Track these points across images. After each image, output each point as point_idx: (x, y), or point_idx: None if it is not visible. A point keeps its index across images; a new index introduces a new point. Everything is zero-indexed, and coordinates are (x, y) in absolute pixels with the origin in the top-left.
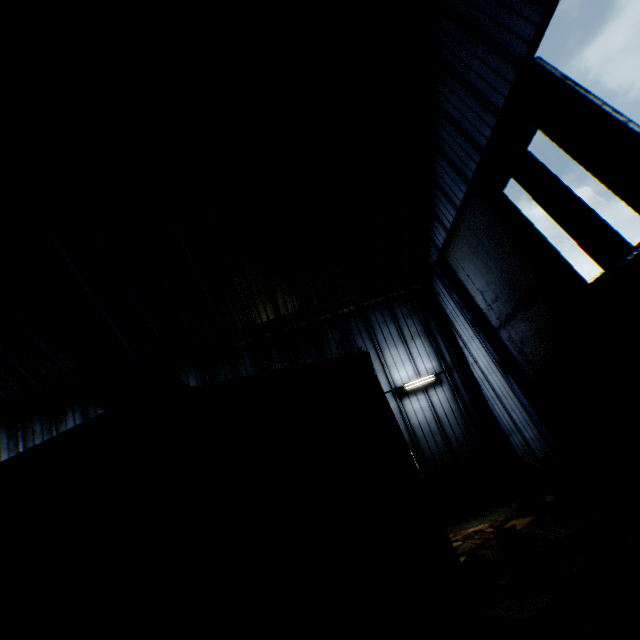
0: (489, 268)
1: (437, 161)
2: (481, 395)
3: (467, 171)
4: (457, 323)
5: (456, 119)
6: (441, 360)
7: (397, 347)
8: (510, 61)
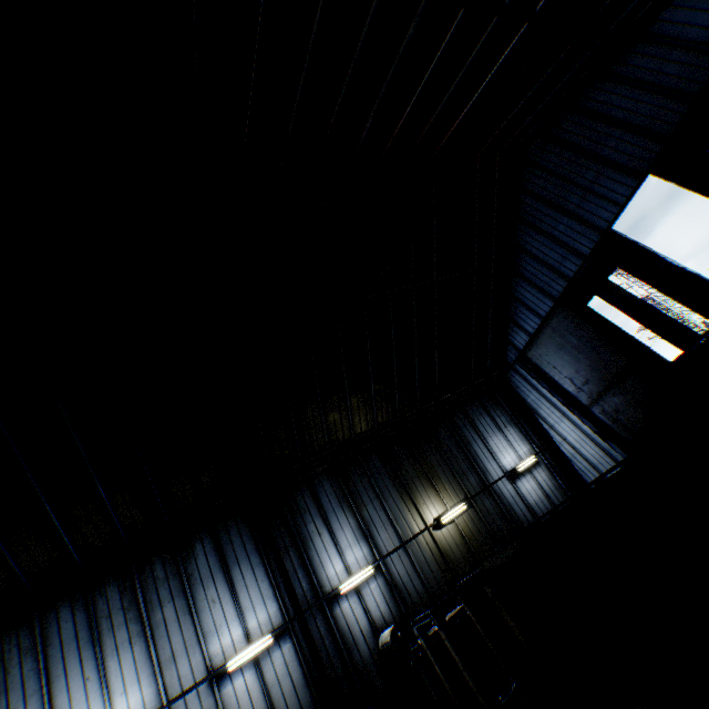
0: (578, 359)
1: (519, 284)
2: (573, 468)
3: (553, 291)
4: (541, 409)
5: (541, 257)
6: (533, 443)
7: (496, 435)
8: (593, 229)
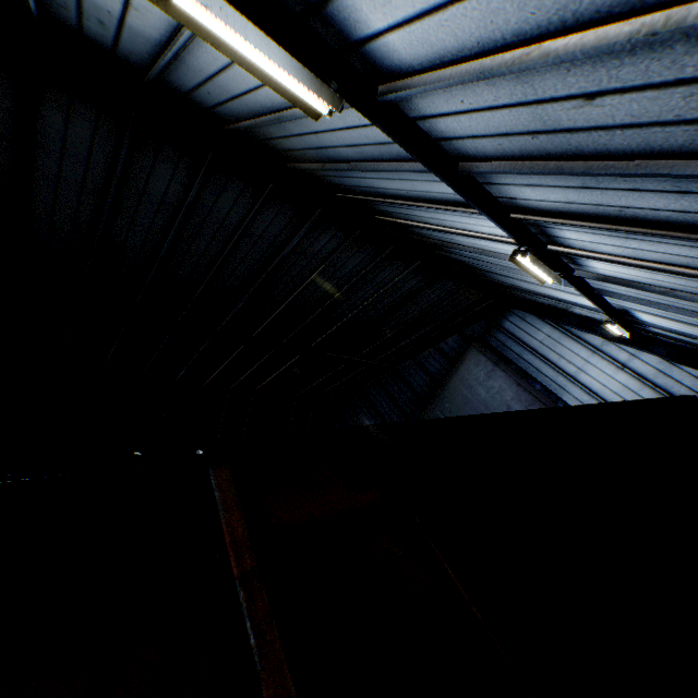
0: None
1: None
2: None
3: None
4: None
5: None
6: None
7: None
8: None
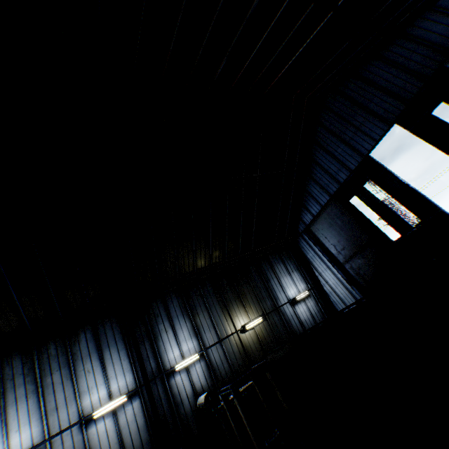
0: (340, 234)
1: (310, 183)
2: (330, 300)
3: (330, 190)
4: (315, 262)
5: (325, 168)
6: (308, 283)
7: (286, 276)
8: (358, 153)
